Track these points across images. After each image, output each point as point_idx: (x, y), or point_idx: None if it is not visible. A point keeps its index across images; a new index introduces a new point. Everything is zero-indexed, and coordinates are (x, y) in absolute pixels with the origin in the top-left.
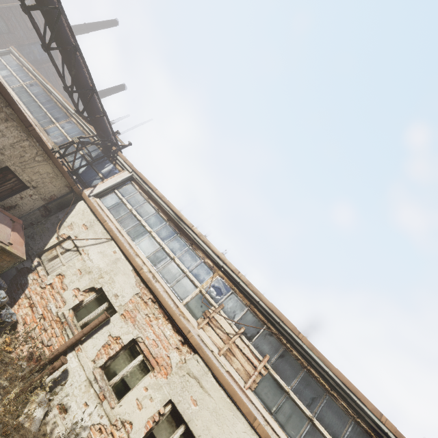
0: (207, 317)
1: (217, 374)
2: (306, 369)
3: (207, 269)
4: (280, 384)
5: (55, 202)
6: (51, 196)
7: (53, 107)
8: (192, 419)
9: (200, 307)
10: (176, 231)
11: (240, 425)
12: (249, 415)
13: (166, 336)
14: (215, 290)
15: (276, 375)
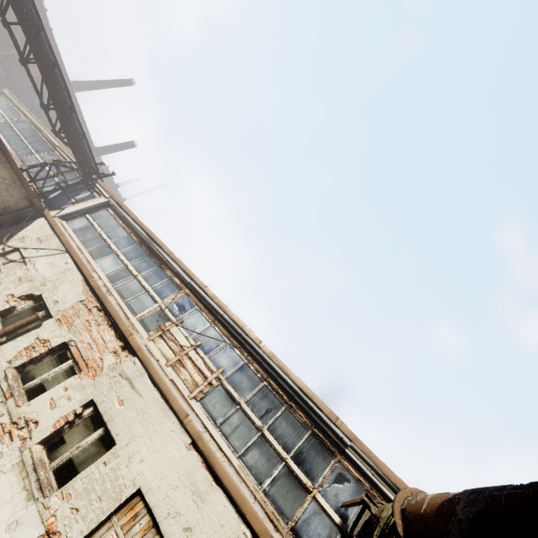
0: (161, 330)
1: (154, 374)
2: (265, 381)
3: (173, 287)
4: (232, 396)
5: (10, 214)
6: (6, 207)
7: (36, 141)
8: (113, 418)
9: (155, 321)
10: (147, 253)
11: (169, 424)
12: (181, 412)
13: (105, 340)
14: (177, 306)
15: (229, 386)
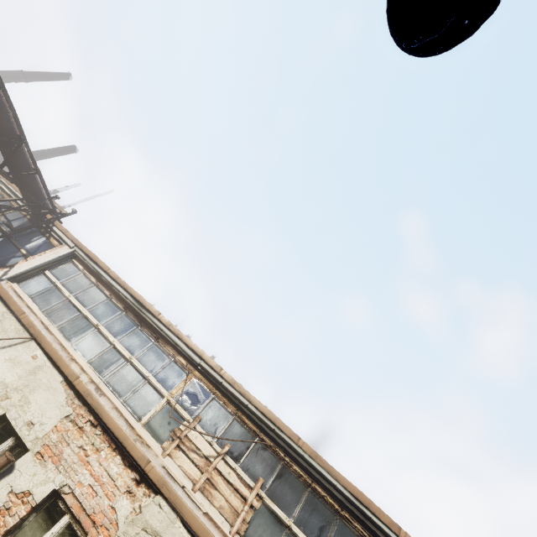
0: (177, 438)
1: (190, 520)
2: (310, 487)
3: (179, 371)
4: (278, 518)
5: None
6: None
7: None
8: None
9: (167, 425)
10: (136, 323)
11: None
12: None
13: (112, 475)
14: (189, 398)
15: (273, 505)
